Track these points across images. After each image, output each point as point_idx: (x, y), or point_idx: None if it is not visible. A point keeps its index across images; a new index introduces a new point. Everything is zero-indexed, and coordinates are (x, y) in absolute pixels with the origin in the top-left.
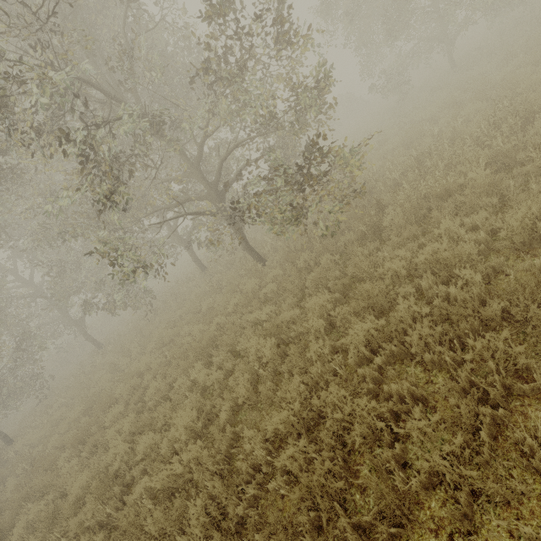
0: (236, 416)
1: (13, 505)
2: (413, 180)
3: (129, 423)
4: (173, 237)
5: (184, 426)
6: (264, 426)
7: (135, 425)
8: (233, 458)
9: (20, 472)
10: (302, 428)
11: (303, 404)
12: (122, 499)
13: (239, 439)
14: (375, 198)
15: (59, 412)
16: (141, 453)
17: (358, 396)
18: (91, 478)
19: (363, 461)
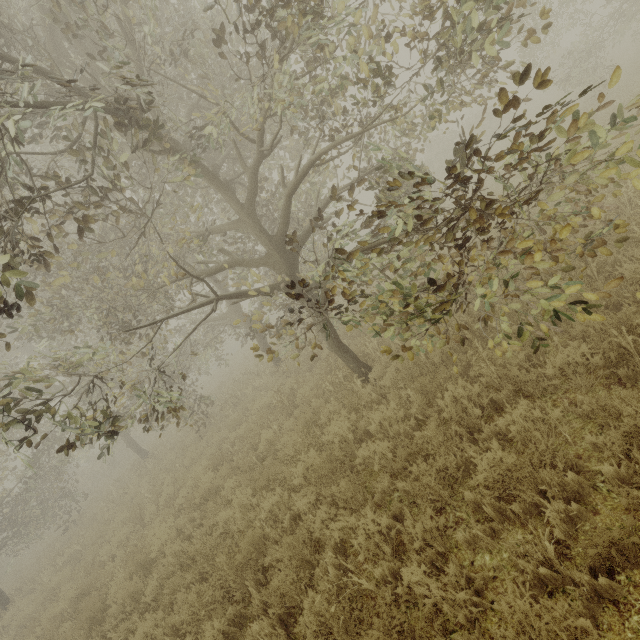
0: None
1: None
2: None
3: None
4: (235, 315)
5: None
6: None
7: None
8: None
9: None
10: None
11: None
12: None
13: None
14: (613, 257)
15: (59, 577)
16: None
17: None
18: None
19: None
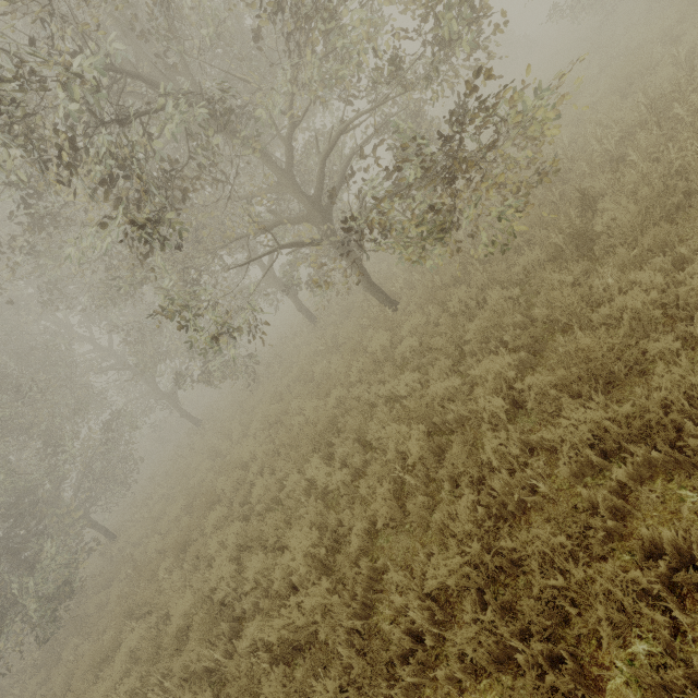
0: (374, 539)
1: (115, 621)
2: (649, 146)
3: (234, 535)
4: (269, 280)
5: (302, 551)
6: (420, 570)
7: (242, 537)
8: (375, 607)
9: (124, 576)
10: (483, 580)
11: (483, 539)
12: (231, 638)
13: (382, 577)
14: (572, 188)
15: (159, 506)
16: (250, 581)
17: (589, 540)
18: (195, 604)
19: (608, 660)
